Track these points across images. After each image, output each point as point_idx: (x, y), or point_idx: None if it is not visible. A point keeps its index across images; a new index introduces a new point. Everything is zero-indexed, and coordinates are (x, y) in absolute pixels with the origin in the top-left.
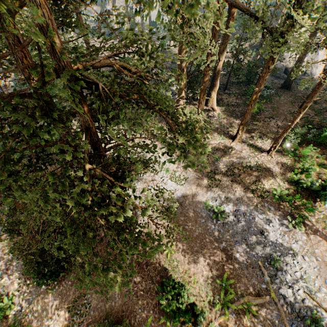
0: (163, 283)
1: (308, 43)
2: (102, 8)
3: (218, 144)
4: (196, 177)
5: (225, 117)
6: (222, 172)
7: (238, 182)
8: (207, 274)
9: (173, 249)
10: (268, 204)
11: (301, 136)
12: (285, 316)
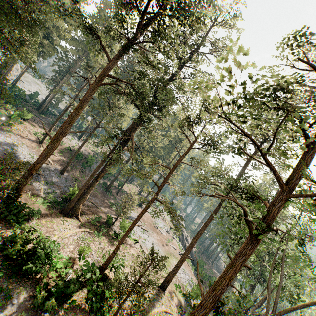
0: None
1: None
2: None
3: None
4: None
5: None
6: None
7: None
8: None
9: None
10: None
11: None
12: None
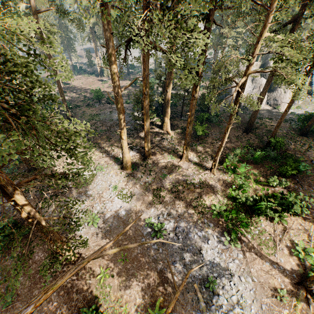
0: None
1: None
2: (88, 53)
3: (167, 163)
4: (143, 194)
5: (177, 139)
6: (167, 189)
7: (181, 199)
8: (140, 302)
9: (108, 273)
10: (208, 220)
11: (241, 156)
12: None
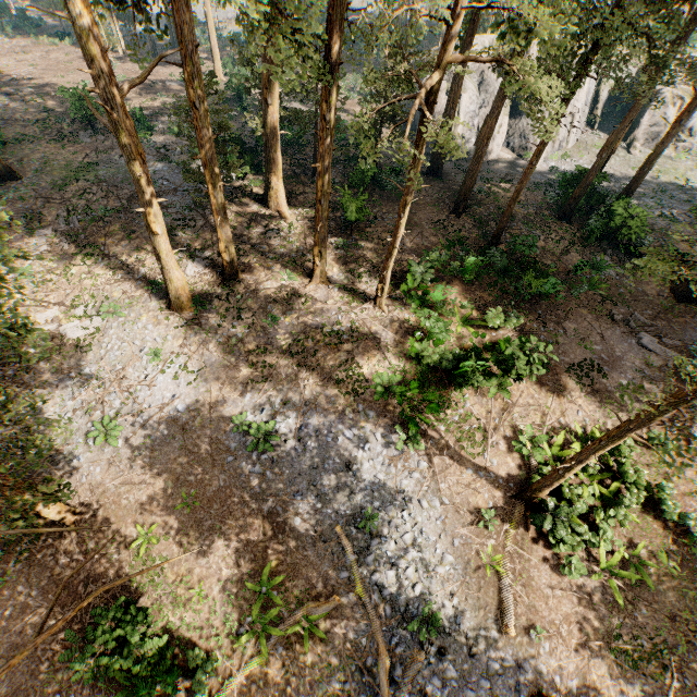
0: (96, 621)
1: (456, 85)
2: None
3: (279, 289)
4: (225, 364)
5: (304, 232)
6: (281, 349)
7: (311, 367)
8: (229, 575)
9: (157, 533)
10: (366, 406)
11: (440, 267)
12: (380, 626)
